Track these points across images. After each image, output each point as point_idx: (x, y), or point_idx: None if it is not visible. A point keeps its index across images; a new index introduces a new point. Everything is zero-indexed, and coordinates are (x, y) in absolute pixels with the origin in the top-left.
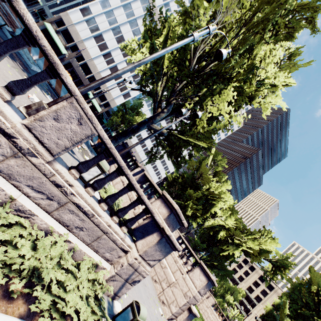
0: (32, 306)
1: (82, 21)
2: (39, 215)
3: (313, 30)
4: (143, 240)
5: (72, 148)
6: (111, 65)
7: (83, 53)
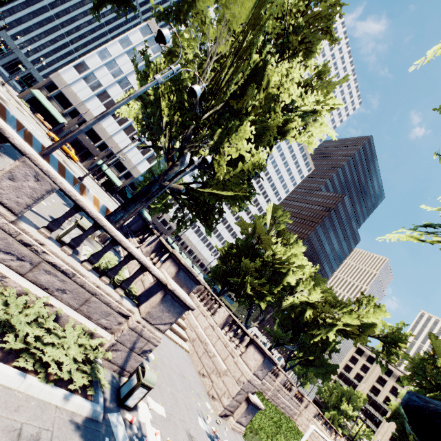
0: (1, 344)
1: (79, 80)
2: (12, 278)
3: (331, 42)
4: (146, 302)
5: (35, 205)
6: (125, 125)
7: (86, 117)
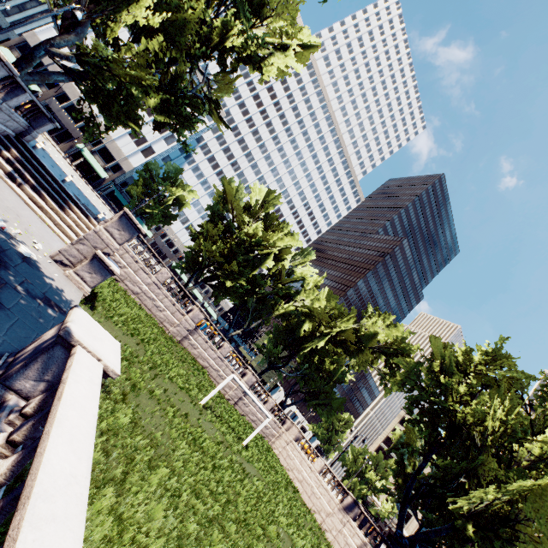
0: None
1: None
2: None
3: None
4: None
5: None
6: None
7: (67, 90)
